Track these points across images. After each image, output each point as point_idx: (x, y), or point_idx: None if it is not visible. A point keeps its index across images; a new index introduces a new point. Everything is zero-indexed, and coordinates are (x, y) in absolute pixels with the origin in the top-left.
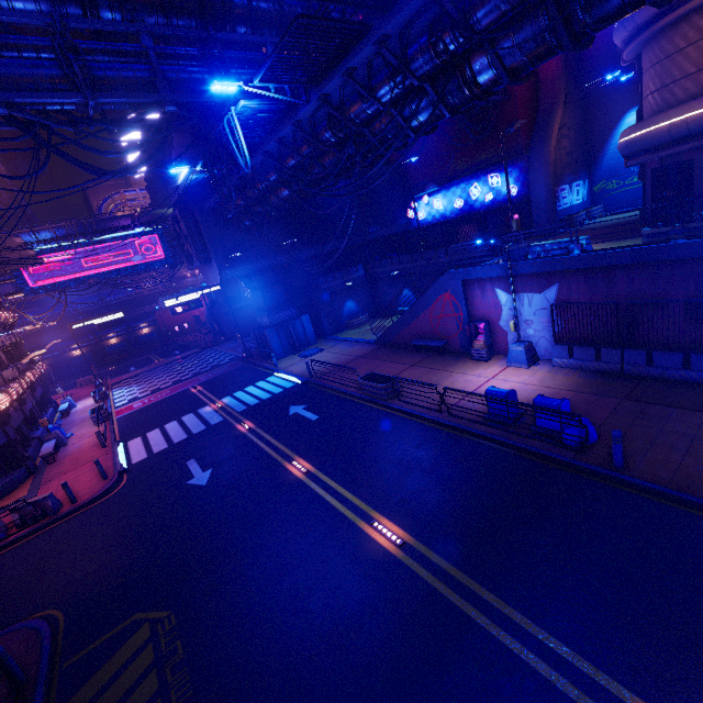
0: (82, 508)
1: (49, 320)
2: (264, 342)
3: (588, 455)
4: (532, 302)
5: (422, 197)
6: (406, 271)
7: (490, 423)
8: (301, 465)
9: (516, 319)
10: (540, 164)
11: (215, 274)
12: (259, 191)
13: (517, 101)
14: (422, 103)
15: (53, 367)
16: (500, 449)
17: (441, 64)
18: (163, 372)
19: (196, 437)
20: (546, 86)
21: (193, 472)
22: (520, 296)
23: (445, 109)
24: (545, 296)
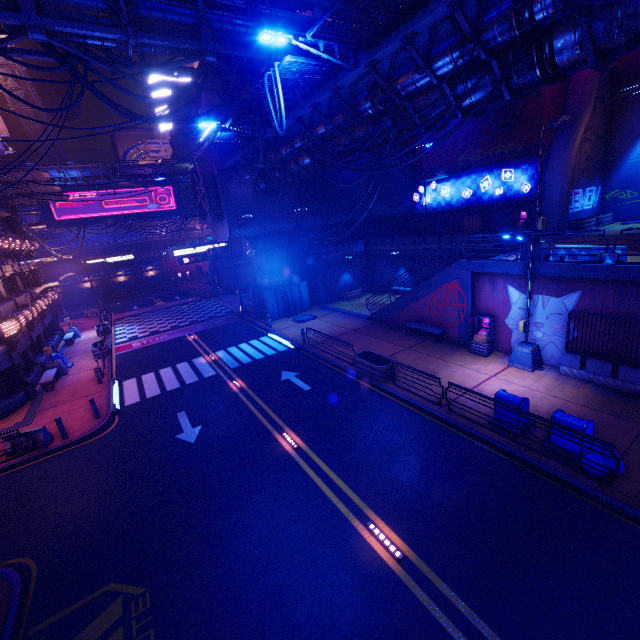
0: (72, 445)
1: (67, 252)
2: (261, 301)
3: (613, 488)
4: (546, 305)
5: (430, 182)
6: (407, 253)
7: (495, 428)
8: (292, 438)
9: (527, 320)
10: (560, 164)
11: (225, 231)
12: (282, 156)
13: (545, 99)
14: (480, 81)
15: (65, 295)
16: (507, 461)
17: (519, 36)
18: (162, 316)
19: (188, 388)
20: (577, 87)
21: (183, 426)
22: (534, 296)
23: (506, 90)
24: (563, 301)
